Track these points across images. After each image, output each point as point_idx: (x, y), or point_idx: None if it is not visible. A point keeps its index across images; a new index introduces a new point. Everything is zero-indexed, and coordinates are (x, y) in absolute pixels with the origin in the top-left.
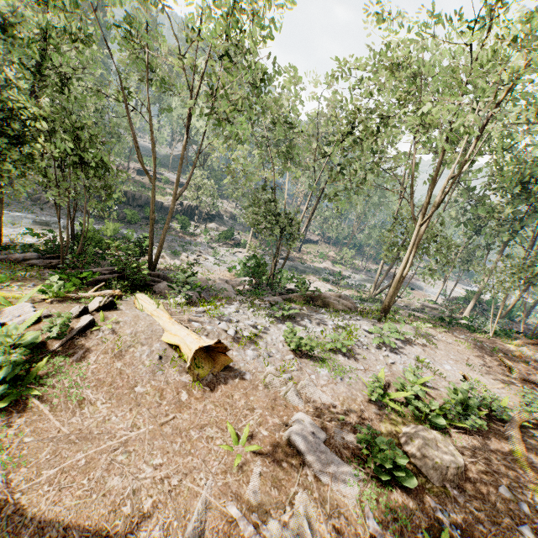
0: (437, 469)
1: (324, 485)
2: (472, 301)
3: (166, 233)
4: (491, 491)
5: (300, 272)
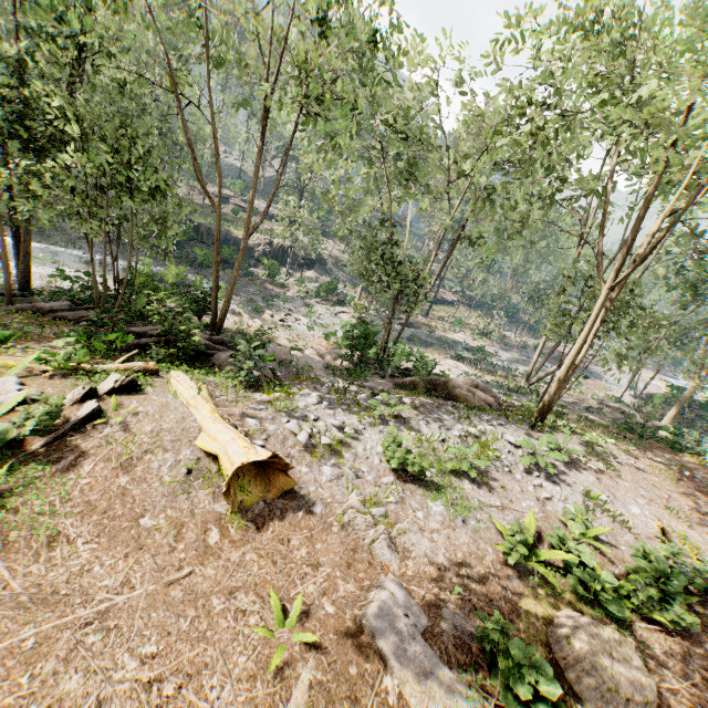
0: (609, 701)
1: None
2: (678, 402)
3: (248, 282)
4: None
5: (425, 345)
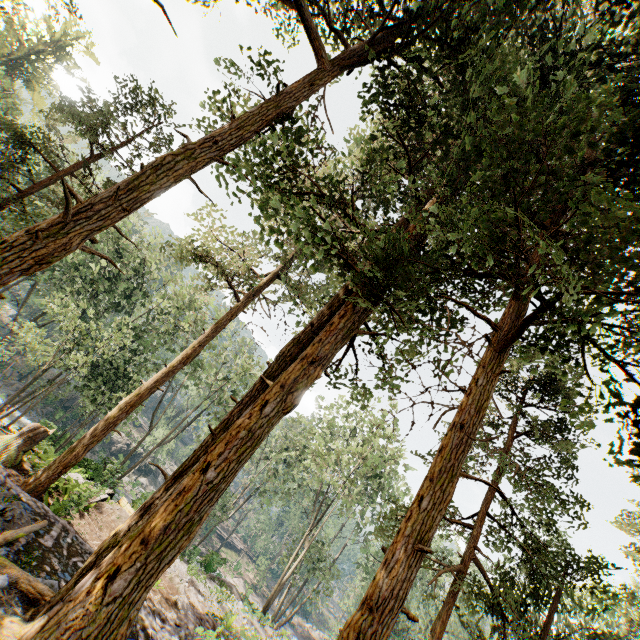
0: None
1: None
2: None
3: None
4: None
5: None
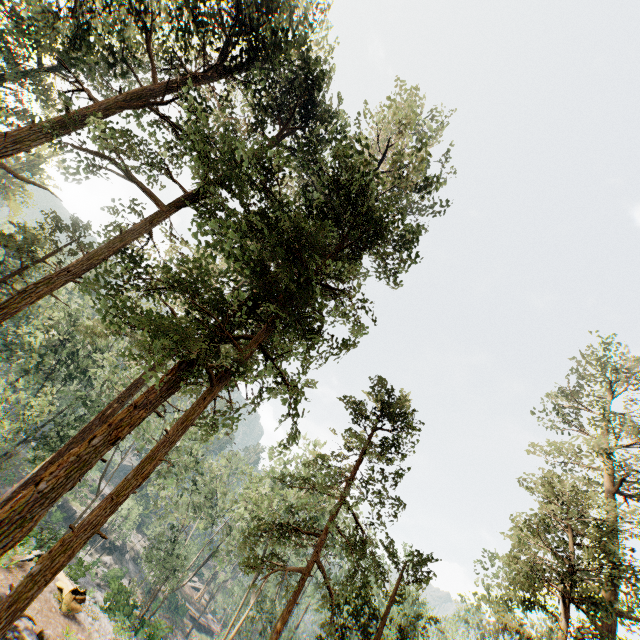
0: None
1: None
2: None
3: None
4: None
5: None
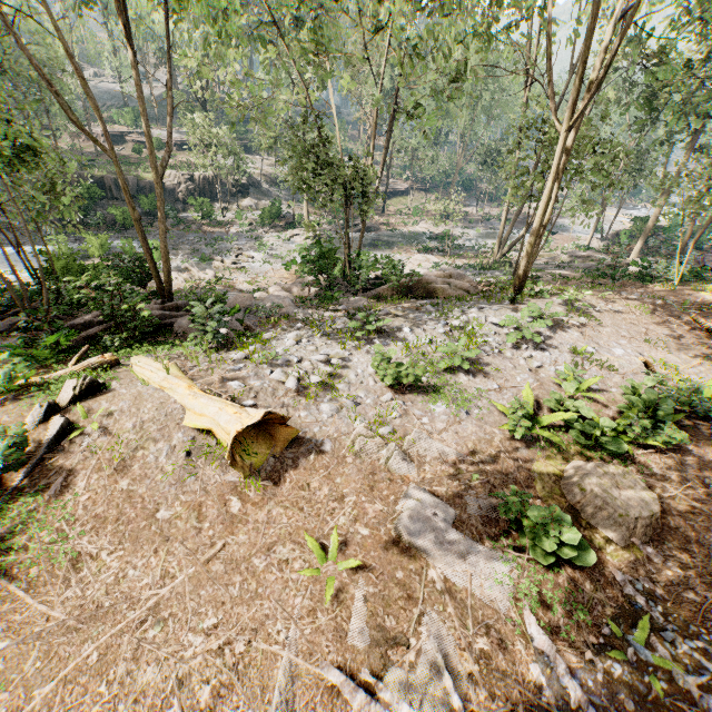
0: (622, 525)
1: (460, 591)
2: (644, 234)
3: (183, 231)
4: (700, 537)
5: (389, 246)
